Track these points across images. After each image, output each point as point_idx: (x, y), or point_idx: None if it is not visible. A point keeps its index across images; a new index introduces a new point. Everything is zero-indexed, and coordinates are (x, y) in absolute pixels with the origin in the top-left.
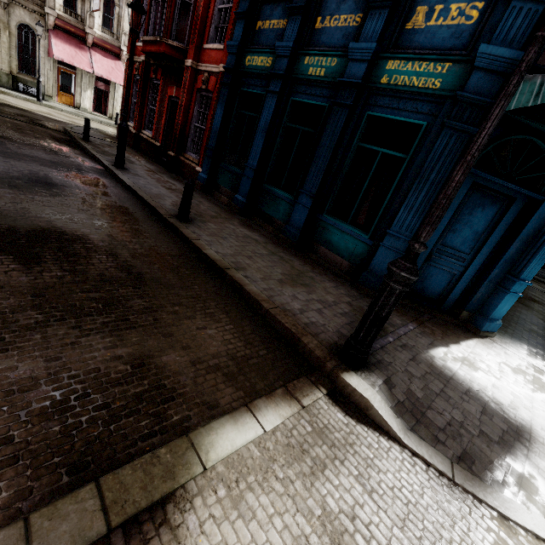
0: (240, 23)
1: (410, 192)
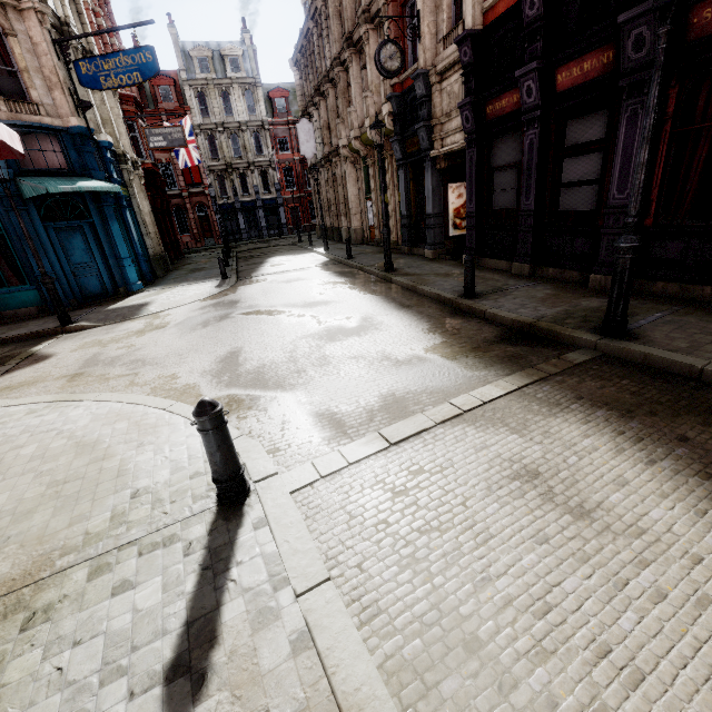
0: None
1: (26, 250)
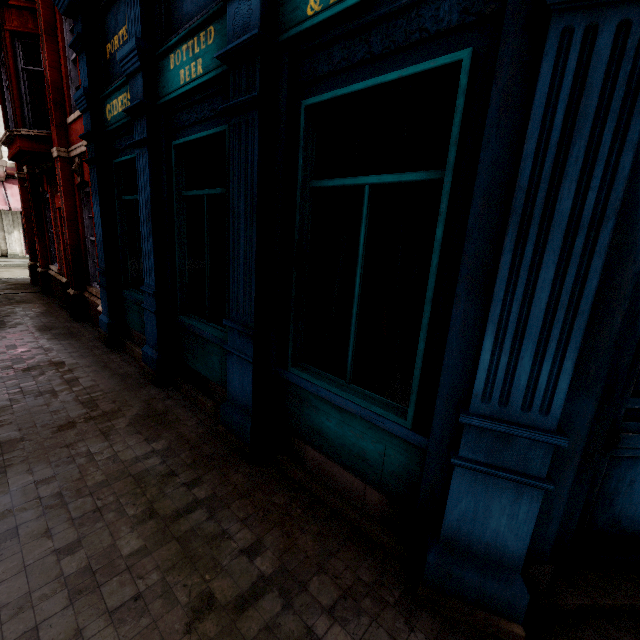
0: (82, 59)
1: (496, 281)
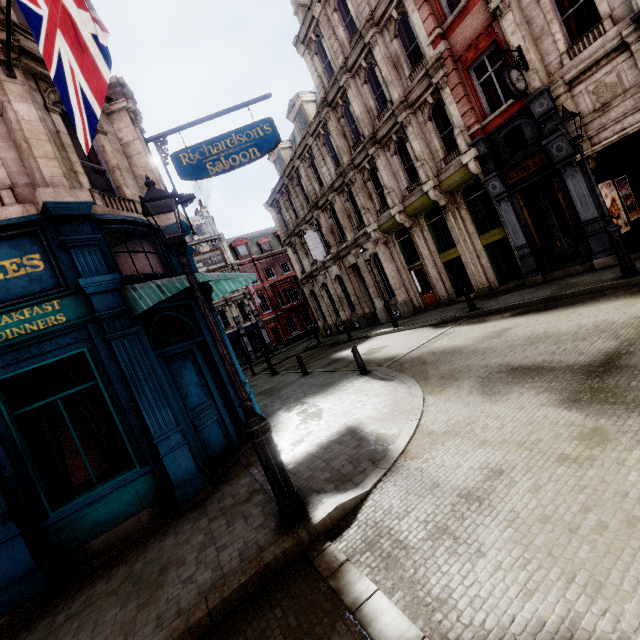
0: None
1: (137, 400)
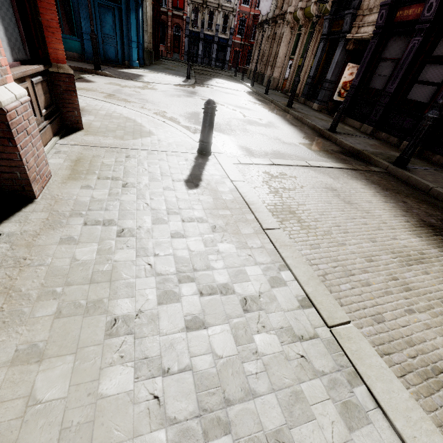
0: None
1: (80, 12)
